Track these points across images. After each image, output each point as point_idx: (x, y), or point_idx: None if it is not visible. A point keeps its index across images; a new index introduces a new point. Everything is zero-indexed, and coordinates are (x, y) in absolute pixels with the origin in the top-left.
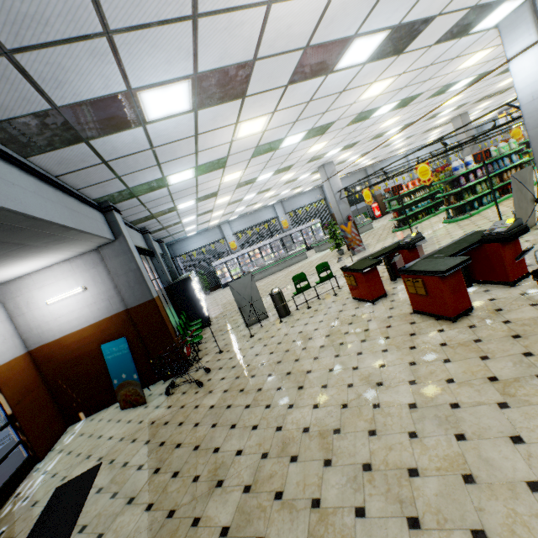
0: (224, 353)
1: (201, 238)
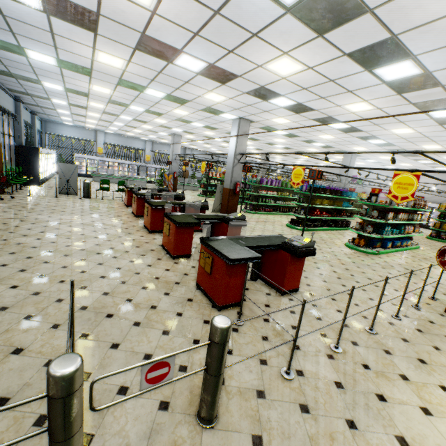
0: (31, 196)
1: (76, 131)
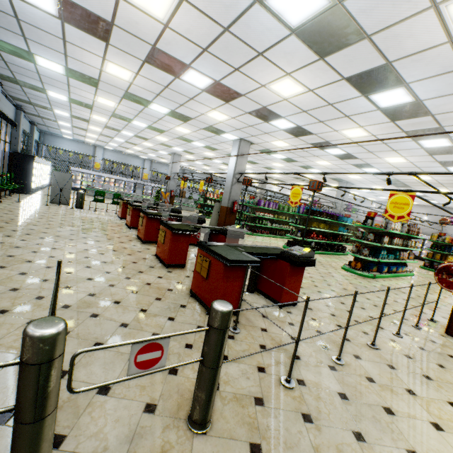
0: (20, 203)
1: (75, 145)
